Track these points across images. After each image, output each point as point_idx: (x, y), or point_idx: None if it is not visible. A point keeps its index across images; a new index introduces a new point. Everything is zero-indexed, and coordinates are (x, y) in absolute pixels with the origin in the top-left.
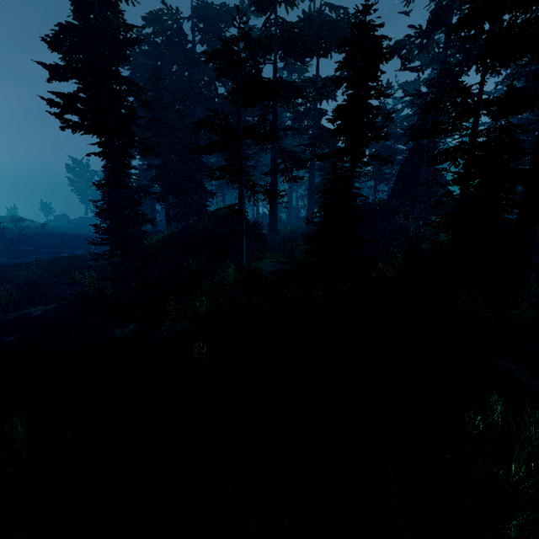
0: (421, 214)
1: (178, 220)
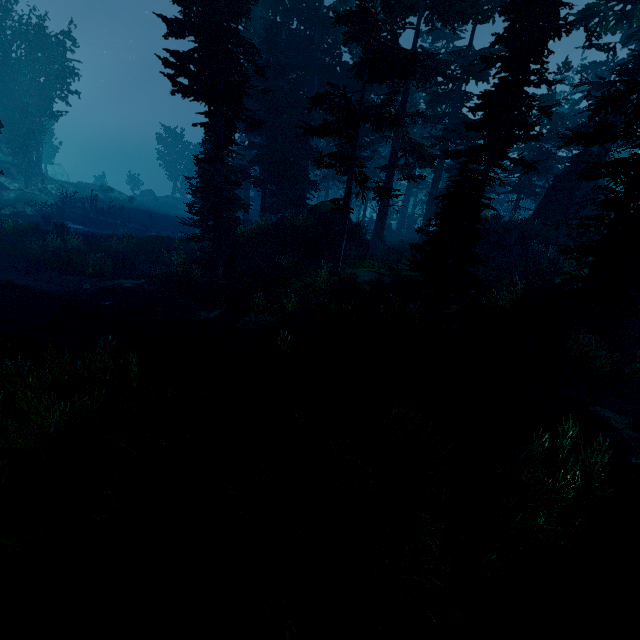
0: (564, 241)
1: (273, 210)
